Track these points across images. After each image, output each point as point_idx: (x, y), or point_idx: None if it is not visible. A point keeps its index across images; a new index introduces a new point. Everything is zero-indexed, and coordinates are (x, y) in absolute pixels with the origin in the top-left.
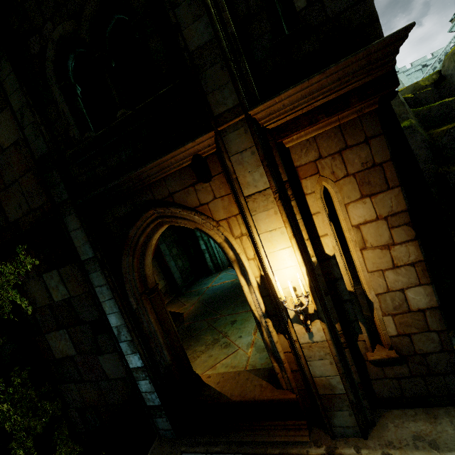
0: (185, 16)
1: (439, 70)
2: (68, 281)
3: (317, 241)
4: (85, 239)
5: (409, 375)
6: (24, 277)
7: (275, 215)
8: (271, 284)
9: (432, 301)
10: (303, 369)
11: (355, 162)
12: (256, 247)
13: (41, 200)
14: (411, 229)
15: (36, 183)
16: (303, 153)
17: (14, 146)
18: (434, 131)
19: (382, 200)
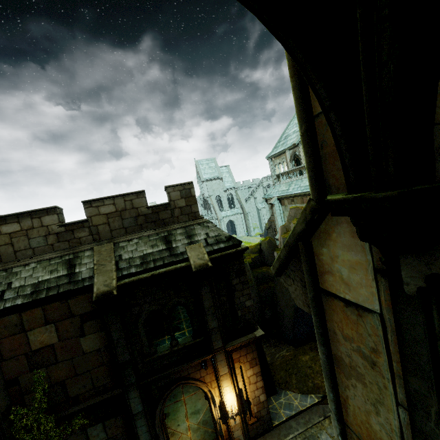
0: (210, 318)
1: (260, 244)
2: (110, 428)
3: (237, 383)
4: (139, 402)
5: (259, 425)
6: (66, 435)
7: (229, 381)
8: (224, 405)
9: (265, 398)
10: (231, 436)
11: (249, 357)
12: (220, 391)
13: (106, 381)
14: (261, 377)
15: (106, 371)
16: (236, 354)
17: (96, 351)
18: (260, 287)
19: (255, 368)
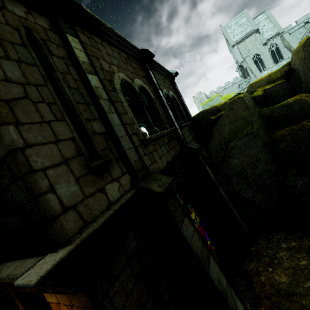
0: None
1: (289, 61)
2: None
3: None
4: None
5: None
6: None
7: None
8: None
9: None
10: None
11: None
12: None
13: None
14: None
15: None
16: (49, 294)
17: None
18: (275, 133)
19: None
